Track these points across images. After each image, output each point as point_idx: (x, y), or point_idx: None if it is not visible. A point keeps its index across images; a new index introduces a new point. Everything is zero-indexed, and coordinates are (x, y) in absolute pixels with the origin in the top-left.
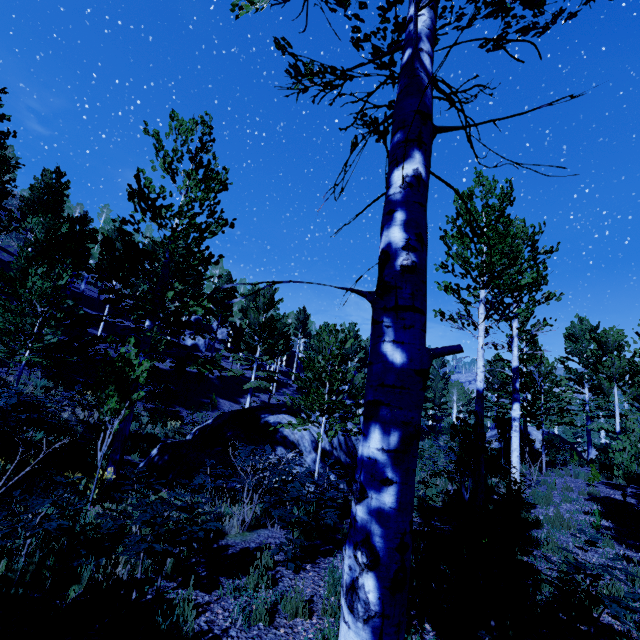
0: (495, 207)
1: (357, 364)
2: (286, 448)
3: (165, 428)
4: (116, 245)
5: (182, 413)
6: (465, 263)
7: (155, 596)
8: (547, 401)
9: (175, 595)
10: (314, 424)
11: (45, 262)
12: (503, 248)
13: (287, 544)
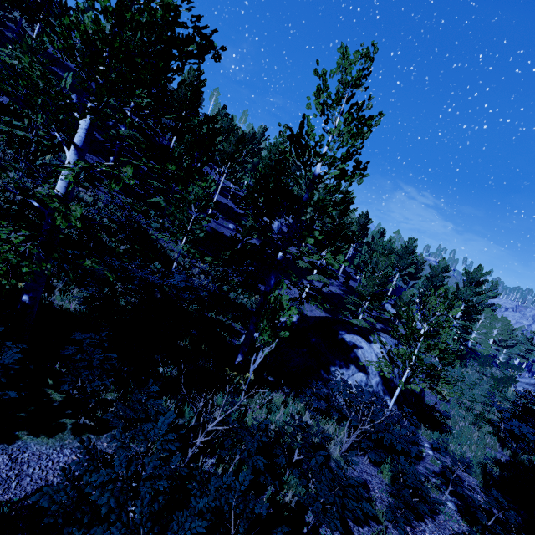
0: None
1: (405, 277)
2: (357, 368)
3: (251, 300)
4: (231, 139)
5: (260, 287)
6: None
7: (313, 529)
8: None
9: (324, 532)
10: (399, 372)
11: (190, 158)
12: None
13: (393, 505)
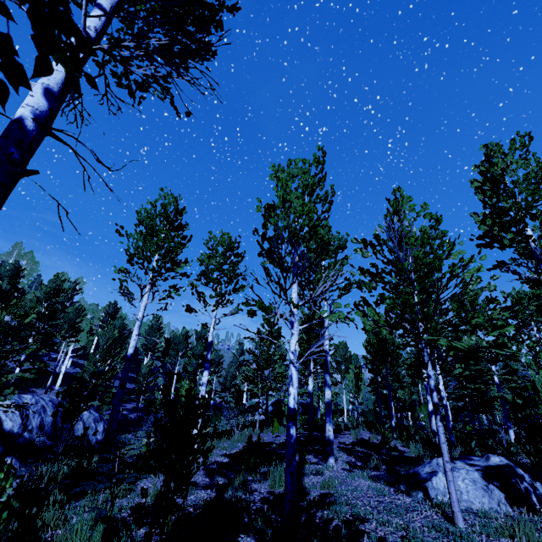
0: (161, 213)
1: (157, 354)
2: None
3: None
4: None
5: None
6: (126, 251)
7: None
8: (262, 372)
9: None
10: None
11: None
12: (157, 242)
13: None
